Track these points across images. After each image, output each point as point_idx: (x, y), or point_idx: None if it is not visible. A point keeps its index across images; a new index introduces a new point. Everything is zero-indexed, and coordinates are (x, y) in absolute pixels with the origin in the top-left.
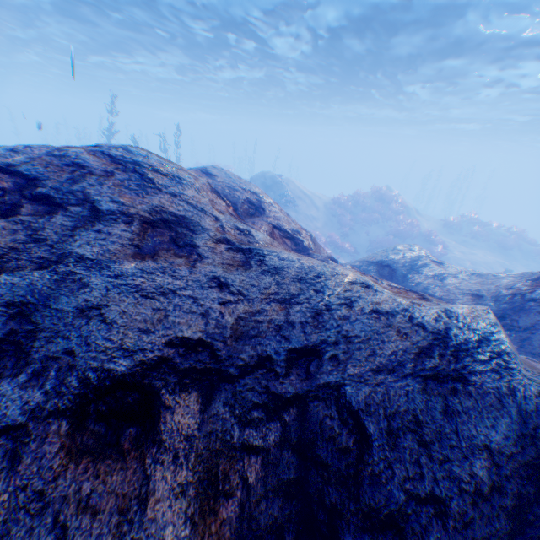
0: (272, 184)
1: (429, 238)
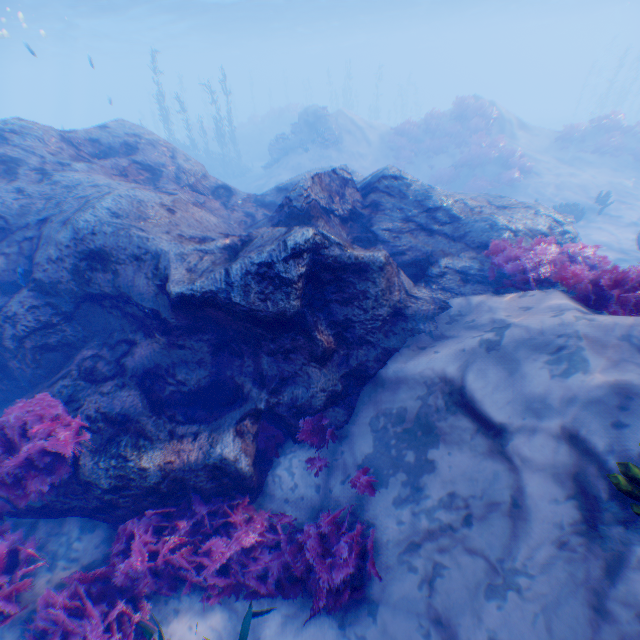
0: (315, 121)
1: (506, 161)
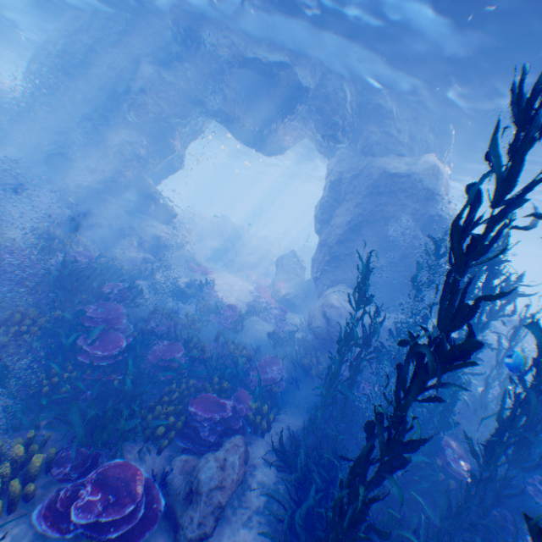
0: None
1: None
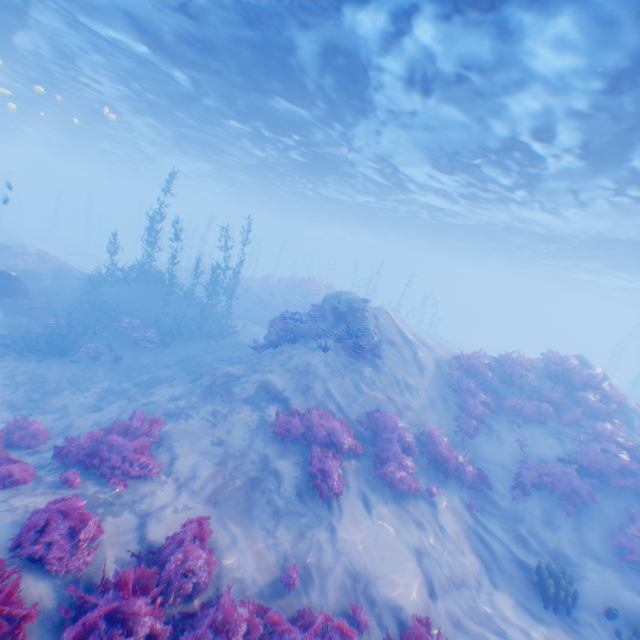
0: (348, 311)
1: None
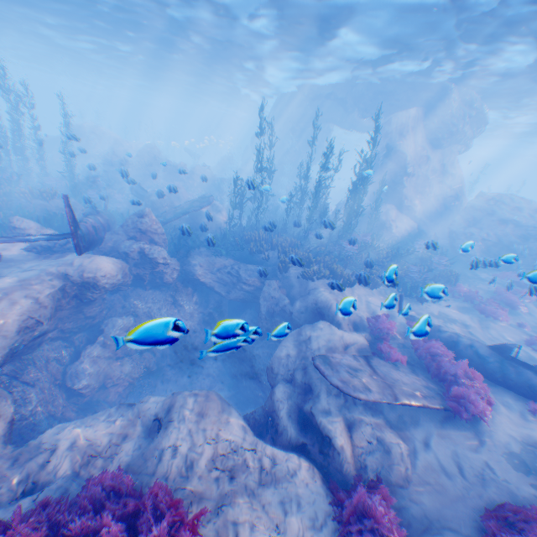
0: None
1: None
